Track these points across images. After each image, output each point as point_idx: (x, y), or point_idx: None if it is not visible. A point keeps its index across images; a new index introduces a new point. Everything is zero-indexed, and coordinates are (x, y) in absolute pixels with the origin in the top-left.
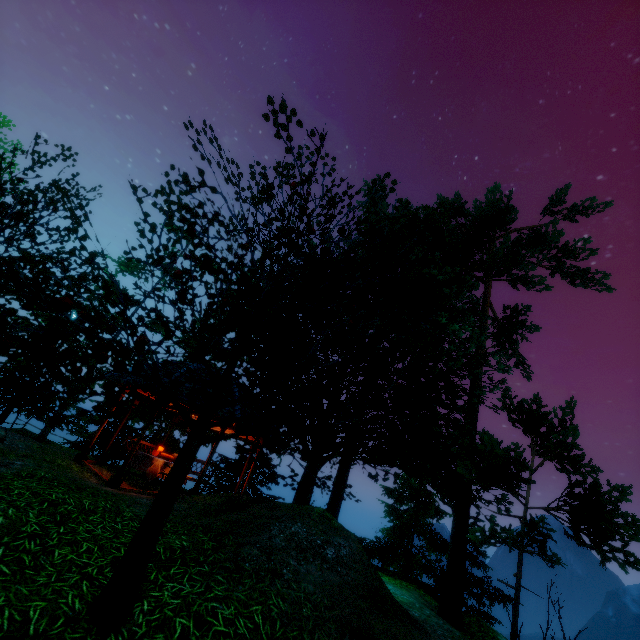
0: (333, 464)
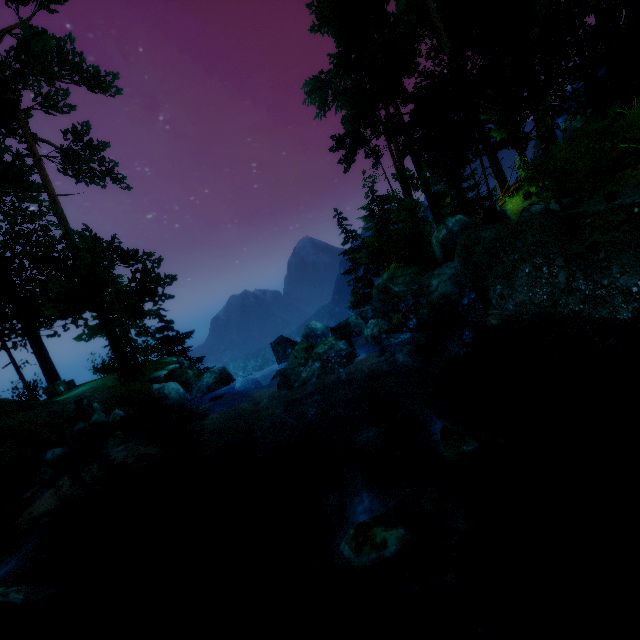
0: (25, 345)
